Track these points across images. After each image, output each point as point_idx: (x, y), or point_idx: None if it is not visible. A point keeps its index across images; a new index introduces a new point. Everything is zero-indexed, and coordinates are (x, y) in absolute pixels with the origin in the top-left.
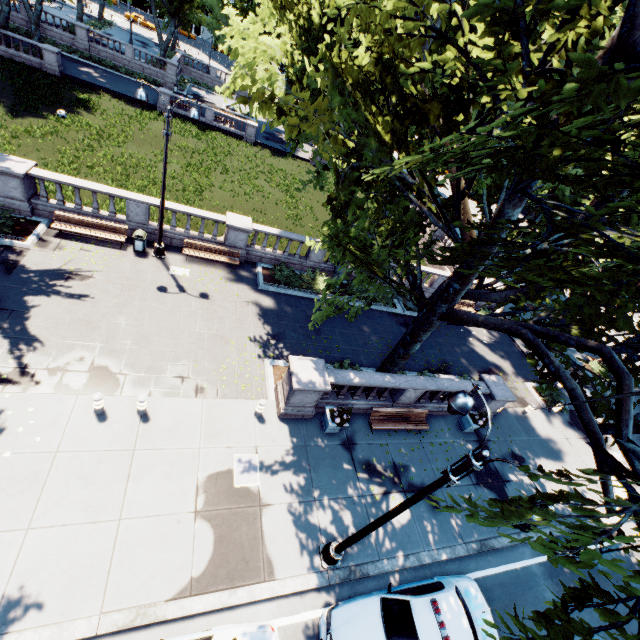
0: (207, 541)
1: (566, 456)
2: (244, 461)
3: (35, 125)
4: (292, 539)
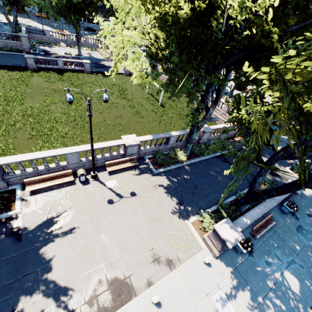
0: None
1: None
2: (218, 299)
3: None
4: None
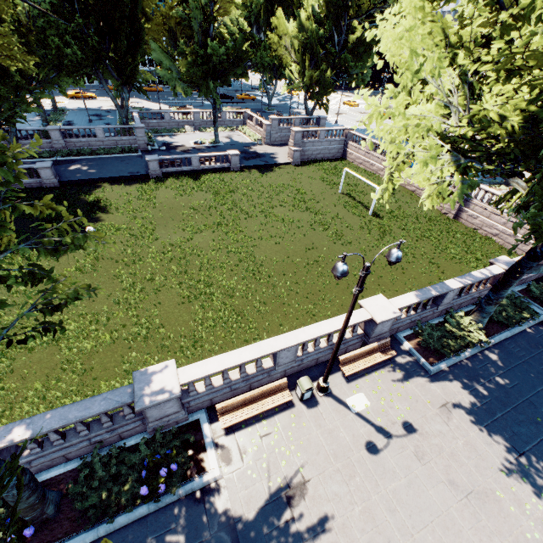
0: None
1: None
2: None
3: (78, 256)
4: None
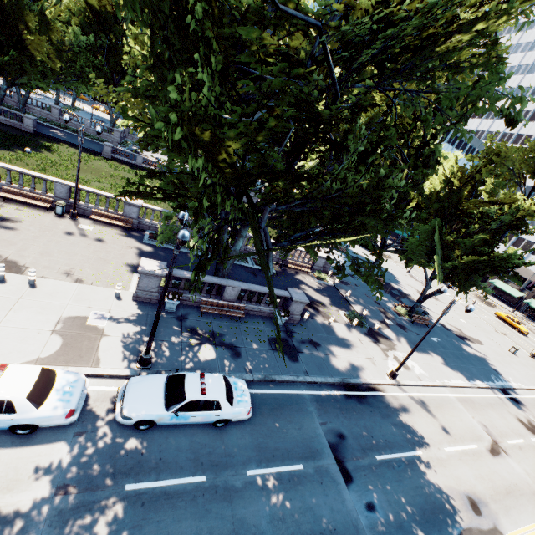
0: (56, 344)
1: (355, 348)
2: (98, 314)
3: (6, 155)
4: (119, 352)
